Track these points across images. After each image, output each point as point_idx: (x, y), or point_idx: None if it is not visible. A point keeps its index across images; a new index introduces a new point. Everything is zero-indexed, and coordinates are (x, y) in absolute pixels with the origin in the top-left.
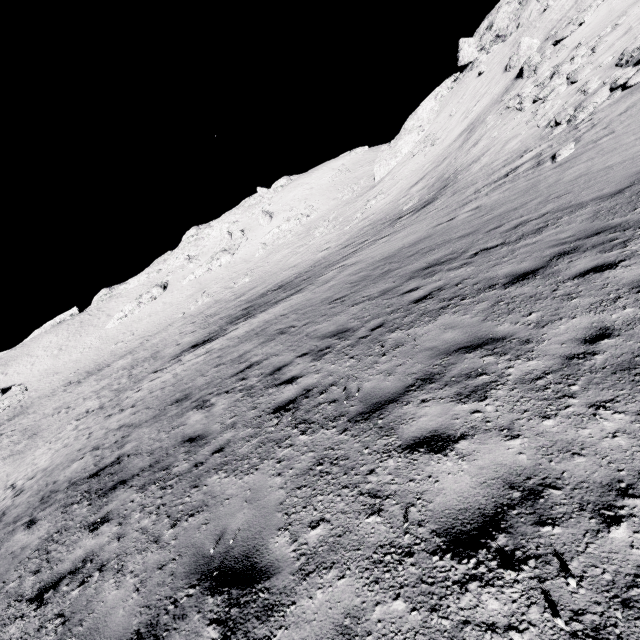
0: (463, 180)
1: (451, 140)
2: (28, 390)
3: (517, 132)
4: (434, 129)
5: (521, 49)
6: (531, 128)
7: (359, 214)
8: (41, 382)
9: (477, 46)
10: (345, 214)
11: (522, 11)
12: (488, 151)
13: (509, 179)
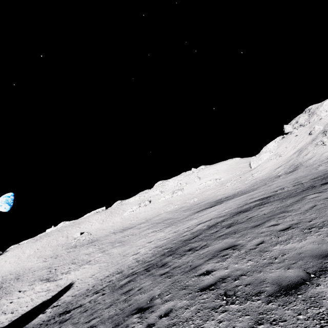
0: (307, 164)
1: (290, 154)
2: (92, 234)
3: (326, 151)
4: (278, 151)
5: (315, 129)
6: None
7: (250, 178)
8: (97, 232)
9: (292, 127)
10: (240, 178)
11: (310, 118)
12: (314, 156)
13: None
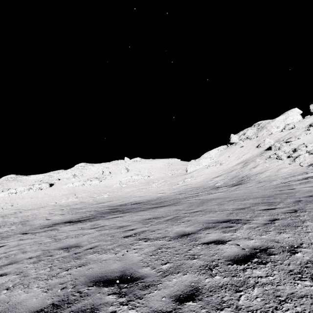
0: (258, 179)
1: (233, 165)
2: None
3: (285, 166)
4: (220, 159)
5: (265, 141)
6: (295, 166)
7: (181, 182)
8: None
9: (238, 138)
10: (171, 181)
11: (258, 132)
12: (267, 170)
13: (312, 180)
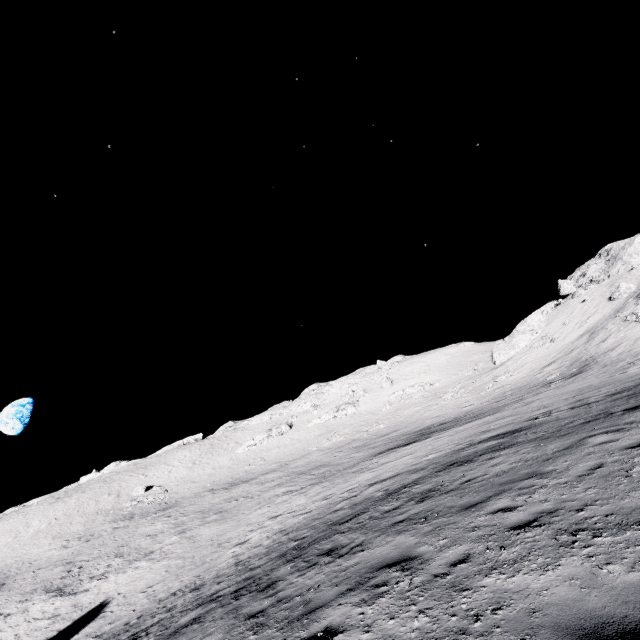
0: (606, 360)
1: (572, 339)
2: (168, 491)
3: None
4: (549, 332)
5: (621, 289)
6: None
7: (491, 384)
8: (180, 487)
9: (574, 285)
10: (473, 385)
11: (610, 268)
12: (621, 344)
13: None
